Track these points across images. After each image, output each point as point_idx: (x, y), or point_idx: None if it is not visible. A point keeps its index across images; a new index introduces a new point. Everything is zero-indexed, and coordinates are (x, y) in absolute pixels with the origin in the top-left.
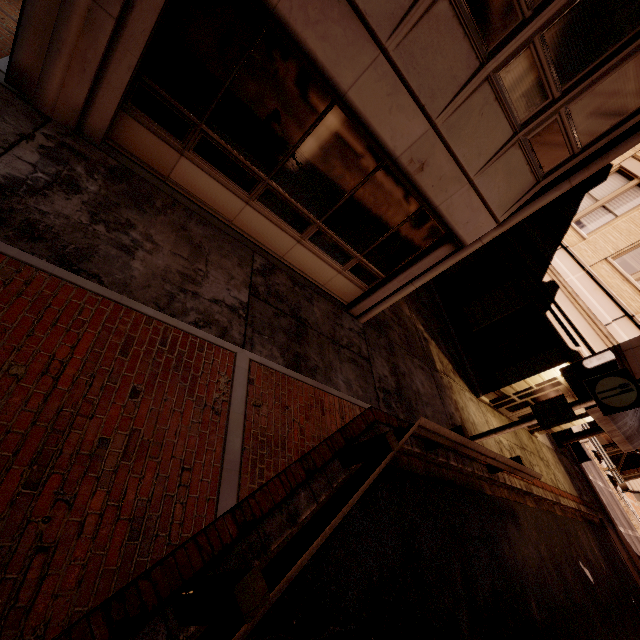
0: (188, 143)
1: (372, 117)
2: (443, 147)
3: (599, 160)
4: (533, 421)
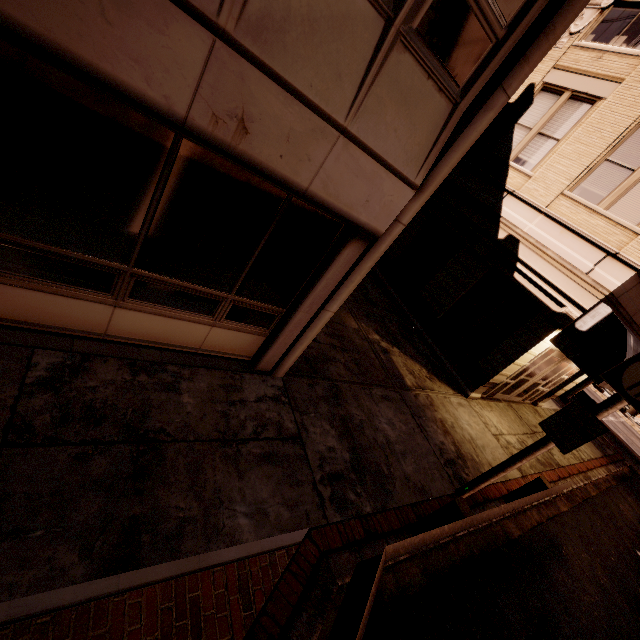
0: None
1: (73, 41)
2: (262, 76)
3: (541, 38)
4: (549, 445)
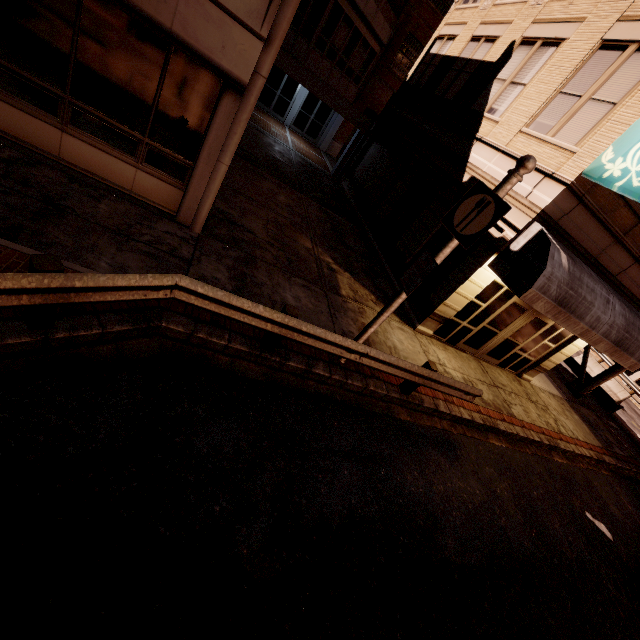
0: None
1: None
2: None
3: None
4: (401, 294)
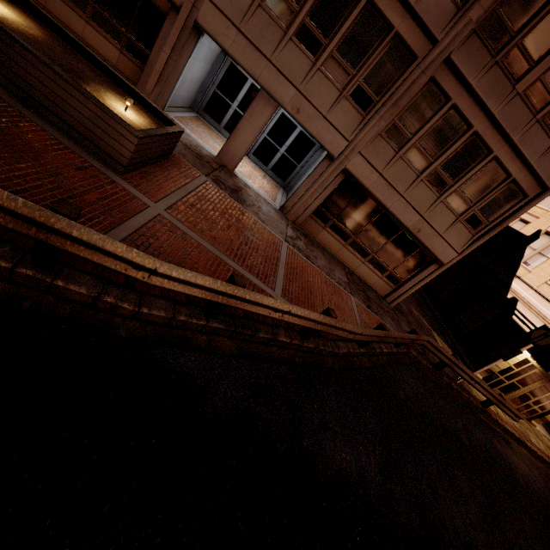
0: (327, 225)
1: (398, 215)
2: (427, 224)
3: (499, 226)
4: (499, 359)
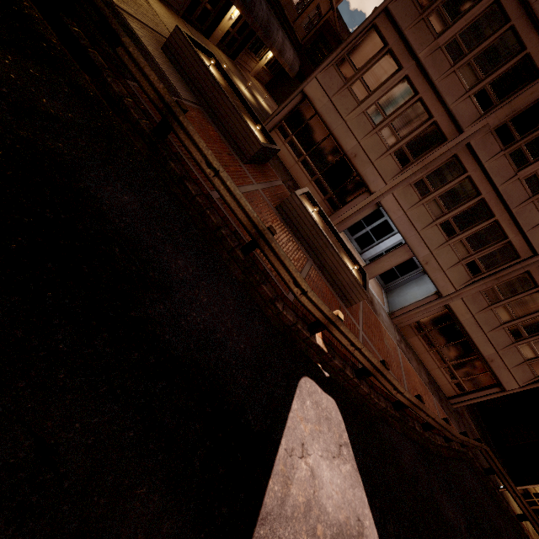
0: (420, 334)
1: (478, 345)
2: (500, 358)
3: None
4: None
